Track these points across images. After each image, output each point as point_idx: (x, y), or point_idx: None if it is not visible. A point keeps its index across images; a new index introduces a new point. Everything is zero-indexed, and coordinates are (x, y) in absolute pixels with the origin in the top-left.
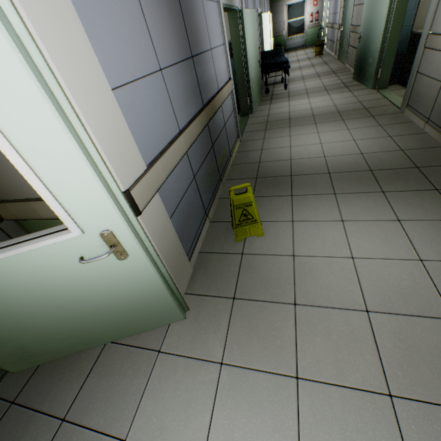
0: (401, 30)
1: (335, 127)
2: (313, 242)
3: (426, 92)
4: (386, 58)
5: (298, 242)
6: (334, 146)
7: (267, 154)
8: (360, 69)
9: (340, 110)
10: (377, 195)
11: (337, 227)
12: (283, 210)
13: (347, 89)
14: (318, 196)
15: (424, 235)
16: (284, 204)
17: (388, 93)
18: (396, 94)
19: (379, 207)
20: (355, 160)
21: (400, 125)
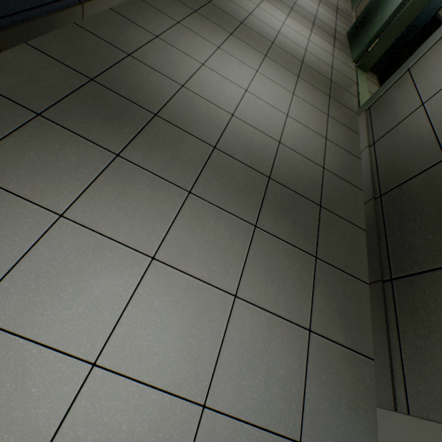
0: (431, 0)
1: (283, 79)
2: (52, 290)
3: (398, 106)
4: (394, 28)
5: (16, 279)
6: (259, 107)
7: (158, 50)
8: (362, 24)
9: (306, 61)
10: (245, 229)
11: (131, 270)
12: (69, 179)
13: (334, 41)
14: (160, 183)
15: (248, 344)
16: (85, 166)
17: (363, 79)
18: (369, 86)
19: (230, 254)
20: (265, 148)
21: (345, 130)
